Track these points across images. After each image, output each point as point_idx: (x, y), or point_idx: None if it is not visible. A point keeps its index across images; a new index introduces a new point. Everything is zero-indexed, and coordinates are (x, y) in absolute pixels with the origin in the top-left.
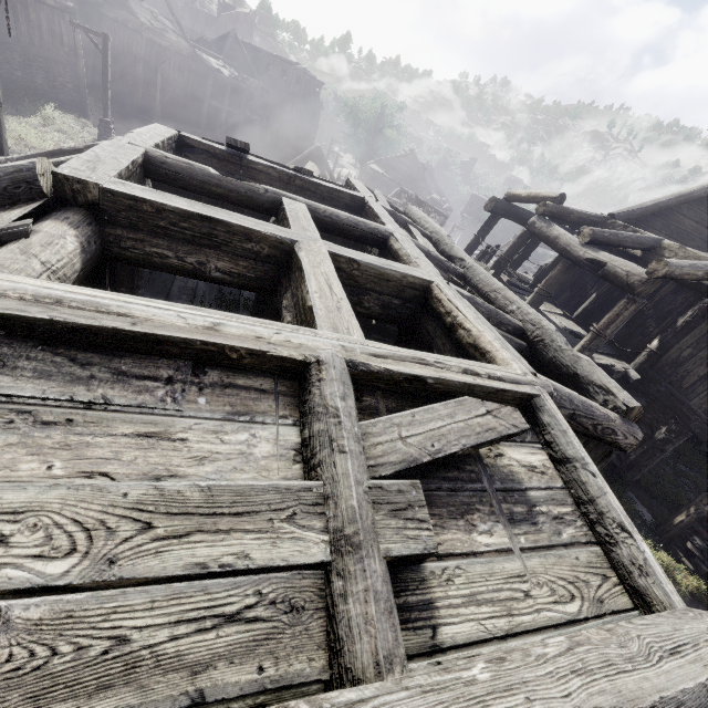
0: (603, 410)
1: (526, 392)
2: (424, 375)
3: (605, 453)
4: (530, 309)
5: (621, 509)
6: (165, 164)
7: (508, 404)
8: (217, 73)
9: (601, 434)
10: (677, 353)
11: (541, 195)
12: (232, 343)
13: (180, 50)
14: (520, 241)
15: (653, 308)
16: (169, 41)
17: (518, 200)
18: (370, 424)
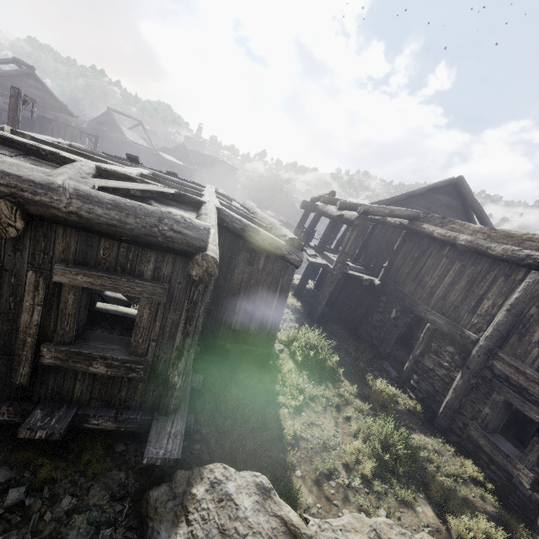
0: (270, 235)
1: (196, 199)
2: (134, 177)
3: (284, 266)
4: (274, 220)
5: (212, 223)
6: (79, 150)
7: (189, 205)
8: (169, 162)
9: (270, 247)
10: (396, 264)
11: (324, 194)
12: (43, 148)
13: (148, 151)
14: (314, 219)
15: (385, 243)
16: (142, 146)
17: (316, 200)
18: (94, 179)
